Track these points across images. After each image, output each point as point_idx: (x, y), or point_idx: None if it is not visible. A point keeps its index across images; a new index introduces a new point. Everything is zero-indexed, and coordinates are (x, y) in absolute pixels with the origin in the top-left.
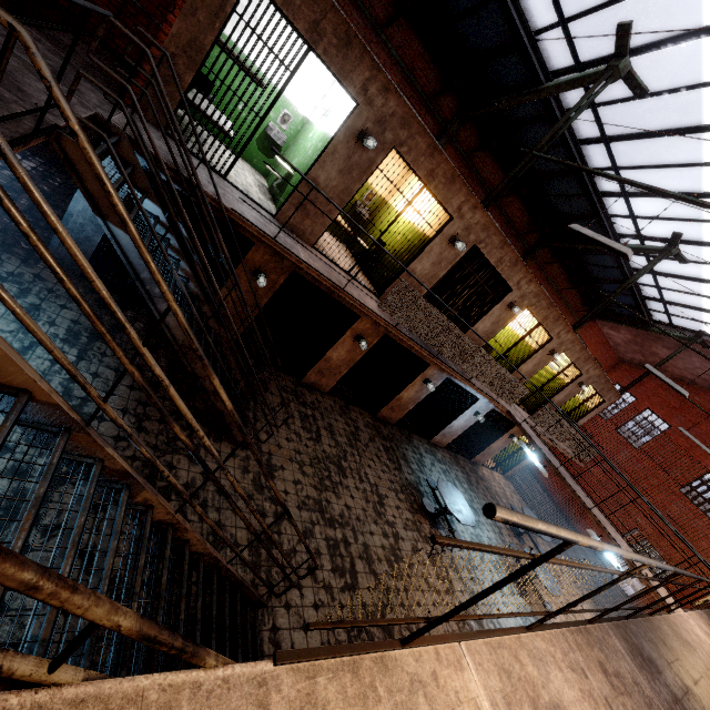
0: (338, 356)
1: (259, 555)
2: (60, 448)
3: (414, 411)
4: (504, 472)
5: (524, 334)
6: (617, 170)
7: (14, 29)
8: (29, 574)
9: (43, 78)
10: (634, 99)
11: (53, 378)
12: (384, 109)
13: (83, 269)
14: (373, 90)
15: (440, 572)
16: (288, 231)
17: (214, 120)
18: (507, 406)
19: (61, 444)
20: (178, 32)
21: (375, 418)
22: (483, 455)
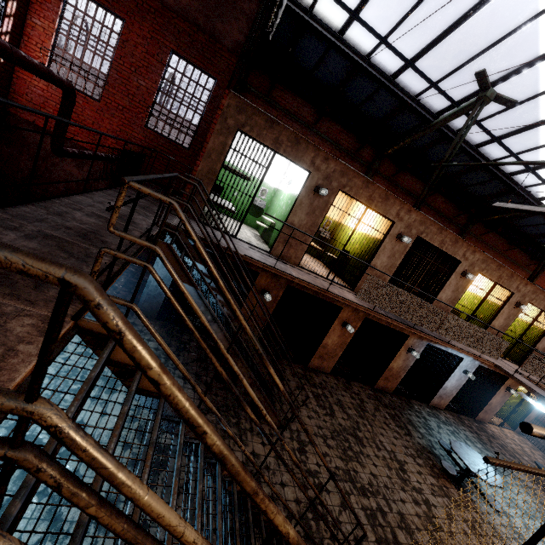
0: (332, 342)
1: (309, 526)
2: (183, 432)
3: (405, 378)
4: (513, 427)
5: (484, 294)
6: (515, 155)
7: (171, 203)
8: (254, 483)
9: (182, 220)
10: (507, 109)
11: None
12: (327, 170)
13: (196, 311)
14: (318, 162)
15: (486, 543)
16: (280, 259)
17: (224, 206)
18: (493, 360)
19: (183, 429)
20: (202, 168)
21: (374, 390)
22: (485, 412)
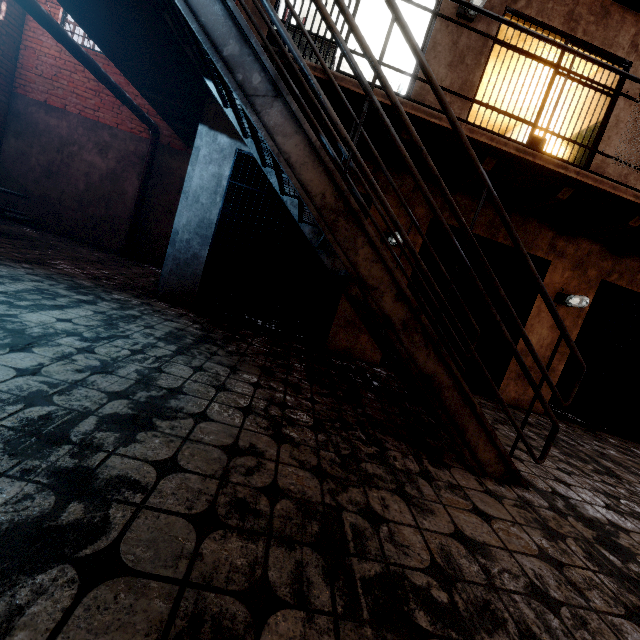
0: (539, 340)
1: None
2: None
3: None
4: None
5: None
6: None
7: None
8: None
9: None
10: None
11: (127, 366)
12: None
13: None
14: None
15: None
16: None
17: None
18: None
19: None
20: None
21: None
22: None
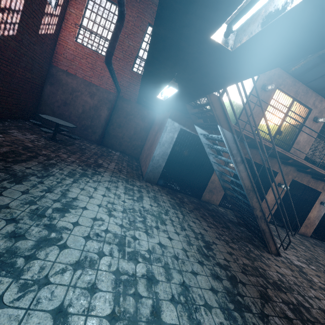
0: (270, 198)
1: None
2: None
3: None
4: None
5: None
6: None
7: None
8: None
9: None
10: None
11: (184, 225)
12: (270, 74)
13: None
14: None
15: None
16: None
17: None
18: None
19: None
20: None
21: (299, 234)
22: None
